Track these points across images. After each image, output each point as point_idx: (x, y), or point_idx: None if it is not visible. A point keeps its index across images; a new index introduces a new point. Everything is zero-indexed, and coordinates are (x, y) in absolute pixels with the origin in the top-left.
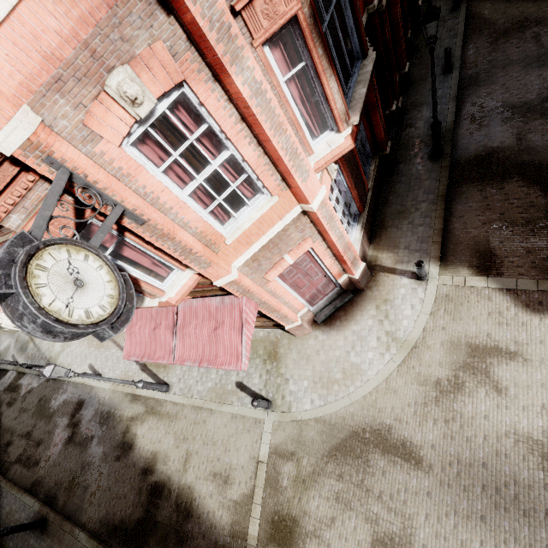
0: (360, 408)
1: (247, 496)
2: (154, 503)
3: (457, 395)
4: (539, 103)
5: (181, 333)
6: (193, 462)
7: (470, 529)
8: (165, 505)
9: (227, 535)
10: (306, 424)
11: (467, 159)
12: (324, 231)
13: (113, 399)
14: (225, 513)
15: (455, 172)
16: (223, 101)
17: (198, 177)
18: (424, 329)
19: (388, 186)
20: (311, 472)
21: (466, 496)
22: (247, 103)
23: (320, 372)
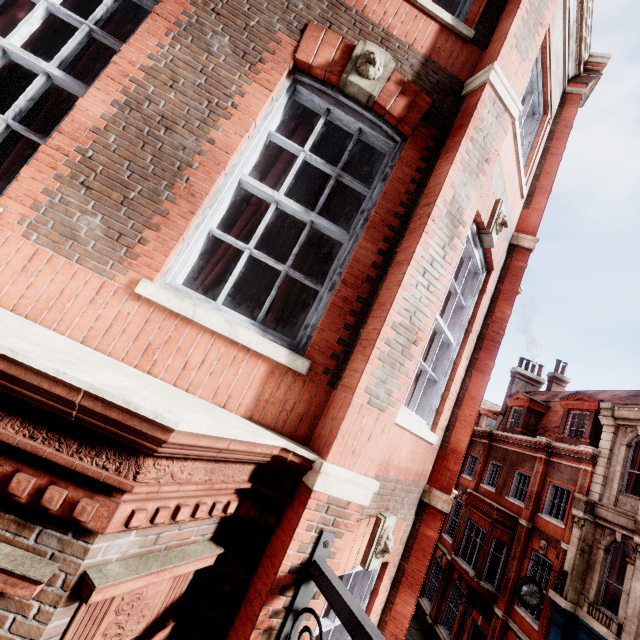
0: None
1: None
2: None
3: None
4: None
5: None
6: None
7: None
8: None
9: None
10: None
11: None
12: None
13: None
14: None
15: None
16: (380, 606)
17: None
18: None
19: None
20: None
21: None
22: (403, 634)
23: None
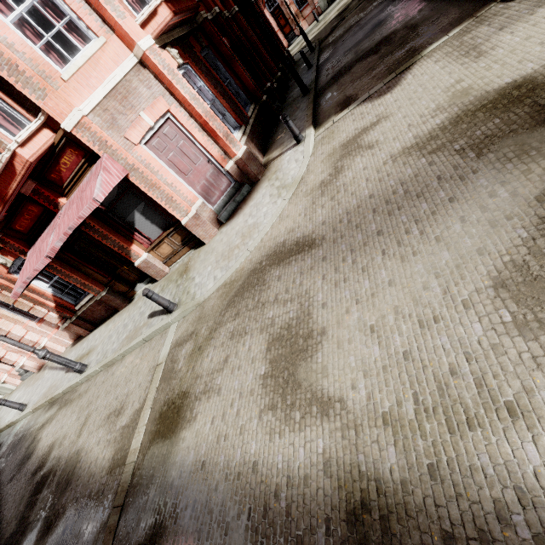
0: (257, 251)
1: (137, 410)
2: (32, 502)
3: (338, 176)
4: (364, 36)
5: (58, 226)
6: (90, 421)
7: (369, 251)
8: (44, 495)
9: (105, 475)
10: (209, 299)
11: (326, 82)
12: (170, 85)
13: (30, 421)
14: (109, 449)
15: (320, 92)
16: None
17: (17, 7)
18: (307, 165)
19: (276, 126)
20: (208, 334)
21: (359, 230)
22: None
23: (222, 251)
